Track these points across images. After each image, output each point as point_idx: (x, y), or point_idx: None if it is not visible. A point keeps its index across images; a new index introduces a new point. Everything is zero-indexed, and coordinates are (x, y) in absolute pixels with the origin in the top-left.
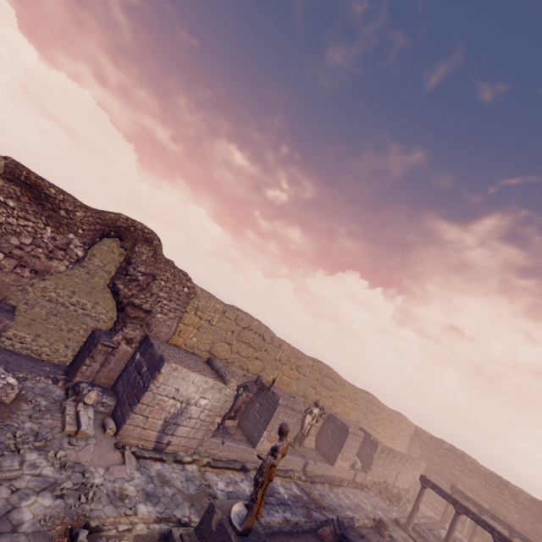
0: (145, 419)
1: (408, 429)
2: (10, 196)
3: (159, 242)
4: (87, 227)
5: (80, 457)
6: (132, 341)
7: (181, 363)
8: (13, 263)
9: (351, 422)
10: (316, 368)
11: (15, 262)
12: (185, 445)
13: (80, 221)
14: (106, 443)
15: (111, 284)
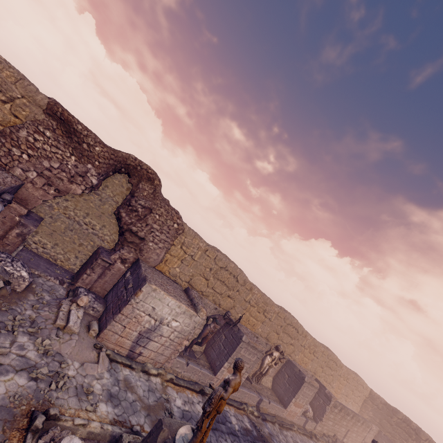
0: (123, 328)
1: (363, 391)
2: (48, 127)
3: (159, 182)
4: (103, 160)
5: (62, 349)
6: (126, 261)
7: (161, 286)
8: (42, 182)
9: (307, 371)
10: (281, 316)
11: (44, 181)
12: (154, 358)
13: (97, 154)
14: (87, 341)
15: (116, 211)
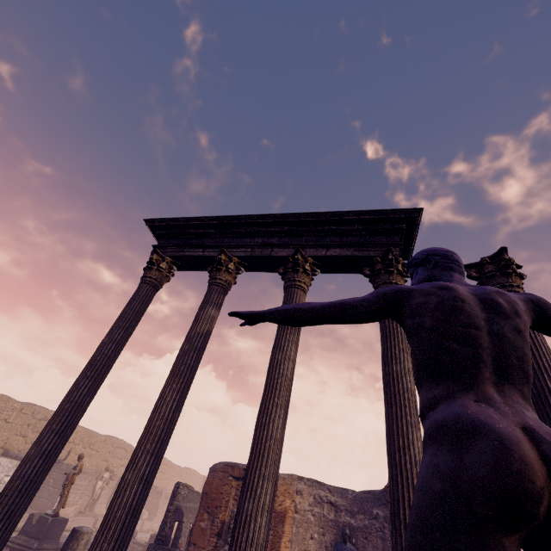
0: None
1: (197, 480)
2: None
3: None
4: None
5: None
6: None
7: None
8: None
9: None
10: (108, 442)
11: None
12: None
13: None
14: None
15: None
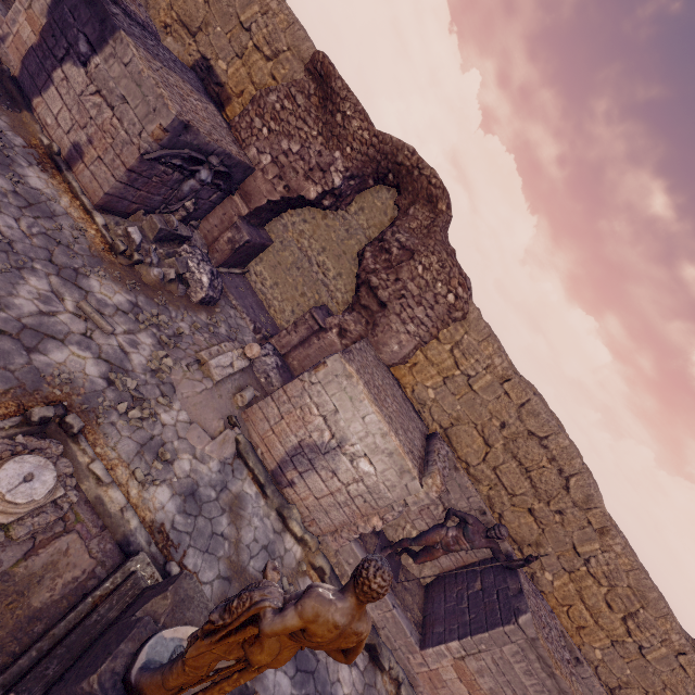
0: (279, 418)
1: None
2: (302, 91)
3: (447, 210)
4: (358, 146)
5: (181, 384)
6: (345, 334)
7: (372, 387)
8: (275, 172)
9: None
10: (688, 668)
11: (277, 172)
12: (311, 509)
13: (352, 134)
14: (223, 403)
15: (361, 250)
